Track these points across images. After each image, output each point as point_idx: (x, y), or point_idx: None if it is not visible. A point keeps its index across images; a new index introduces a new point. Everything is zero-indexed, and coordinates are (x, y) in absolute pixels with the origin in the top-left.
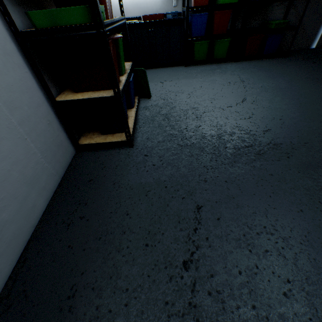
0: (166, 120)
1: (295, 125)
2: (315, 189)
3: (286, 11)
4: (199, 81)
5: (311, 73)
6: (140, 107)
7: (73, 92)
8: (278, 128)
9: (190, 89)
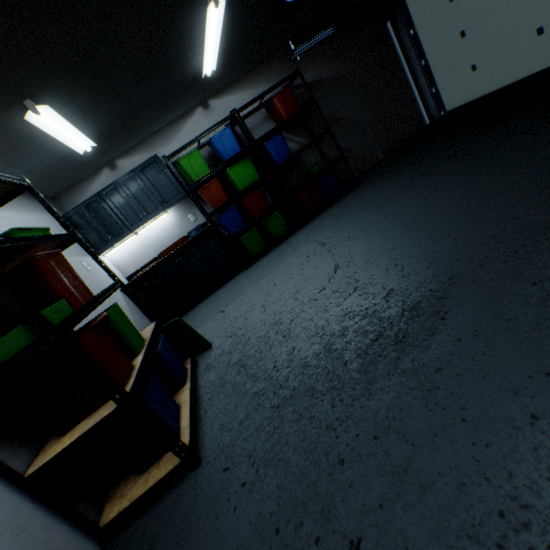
0: (242, 370)
1: (418, 260)
2: (520, 351)
3: (319, 152)
4: (270, 277)
5: (395, 185)
6: (200, 372)
7: (59, 438)
8: (401, 279)
9: (262, 296)
